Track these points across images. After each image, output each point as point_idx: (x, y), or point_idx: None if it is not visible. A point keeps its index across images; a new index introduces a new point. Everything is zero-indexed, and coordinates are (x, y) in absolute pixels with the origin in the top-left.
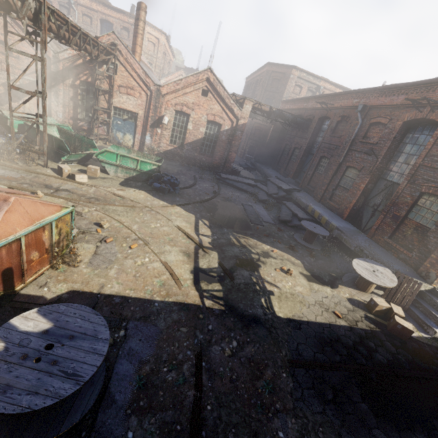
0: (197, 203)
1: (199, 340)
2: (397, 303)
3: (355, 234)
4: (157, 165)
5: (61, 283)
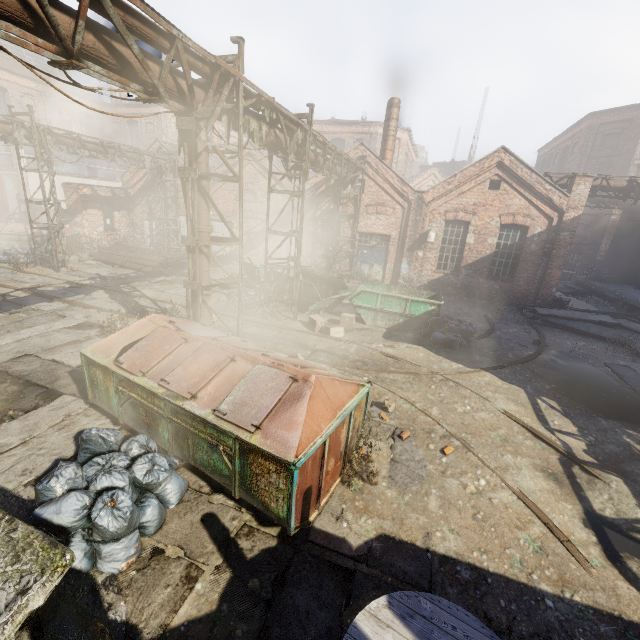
0: (516, 365)
1: None
2: None
3: None
4: (435, 305)
5: (362, 516)
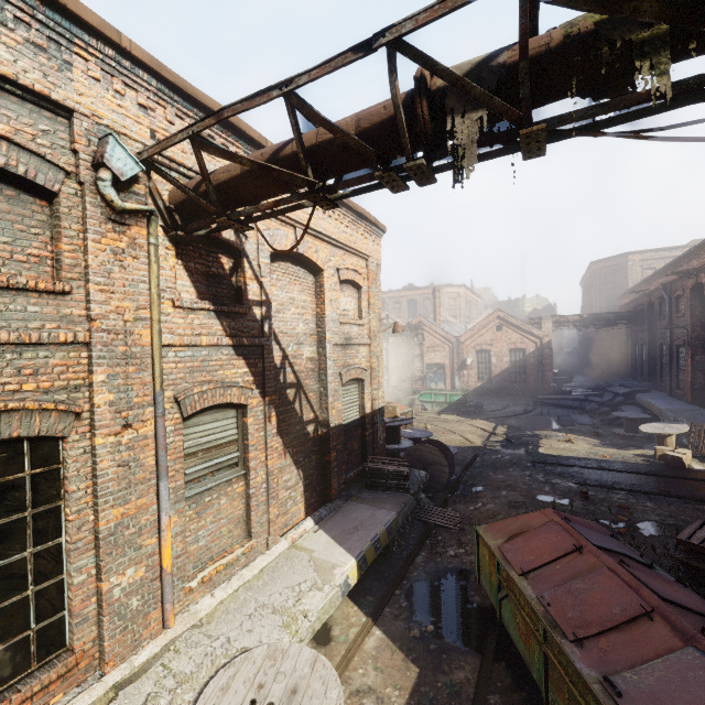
0: (501, 417)
1: (477, 453)
2: (703, 453)
3: (685, 411)
4: (461, 395)
5: None
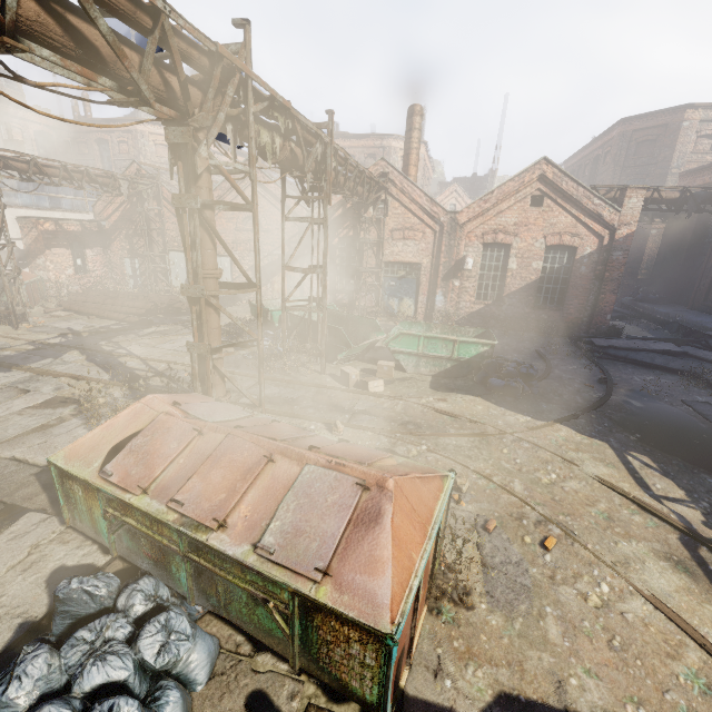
0: (589, 412)
1: None
2: None
3: None
4: (488, 346)
5: (468, 665)
